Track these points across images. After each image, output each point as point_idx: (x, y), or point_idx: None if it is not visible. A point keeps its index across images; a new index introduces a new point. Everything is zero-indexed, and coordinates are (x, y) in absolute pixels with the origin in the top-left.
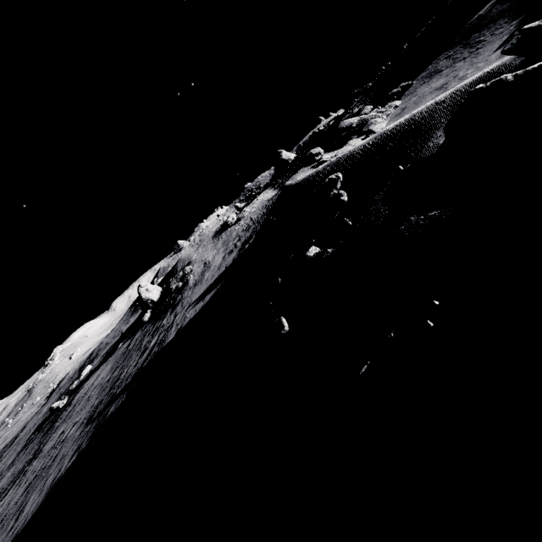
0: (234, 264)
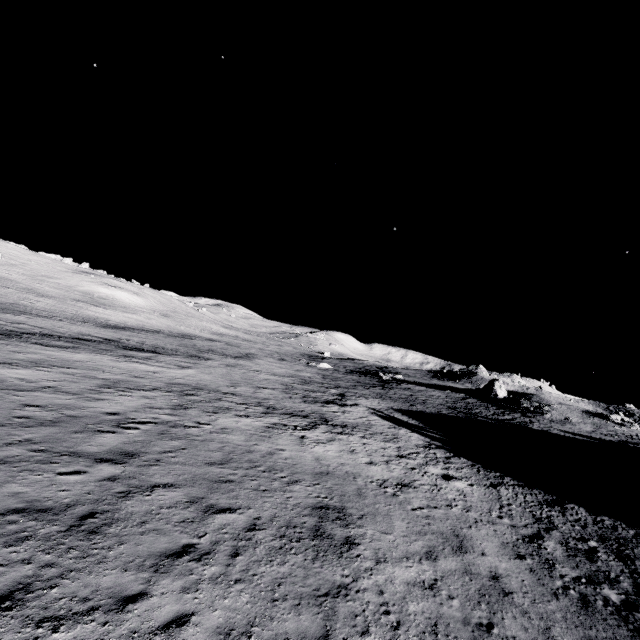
0: (613, 442)
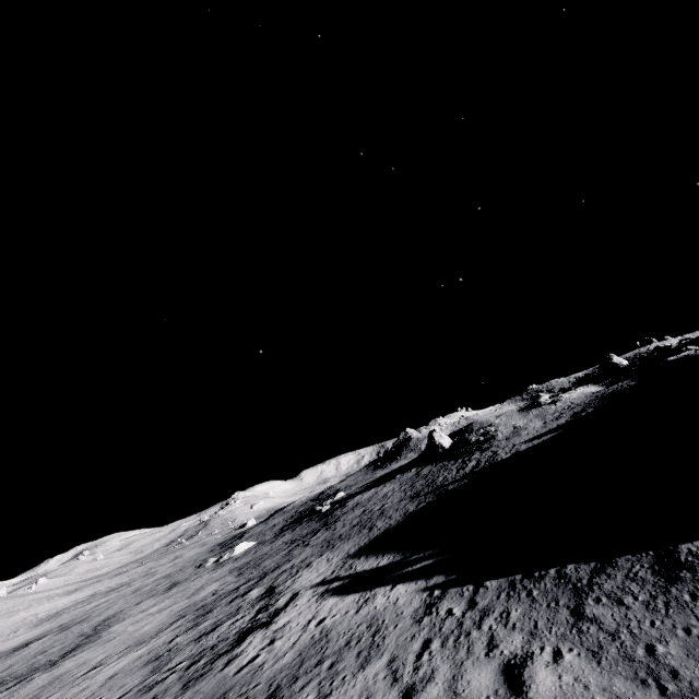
0: (572, 421)
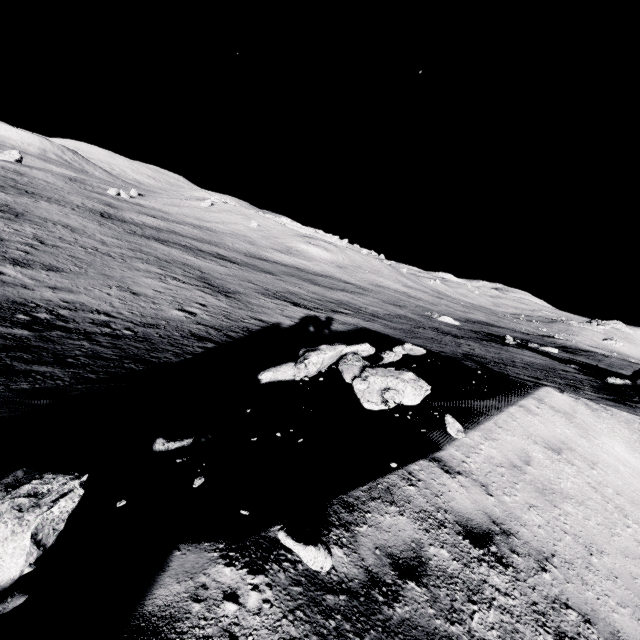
0: None
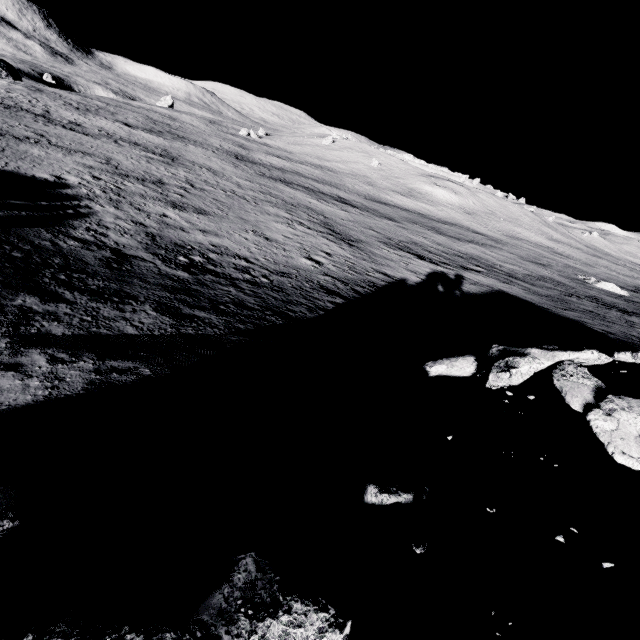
0: None
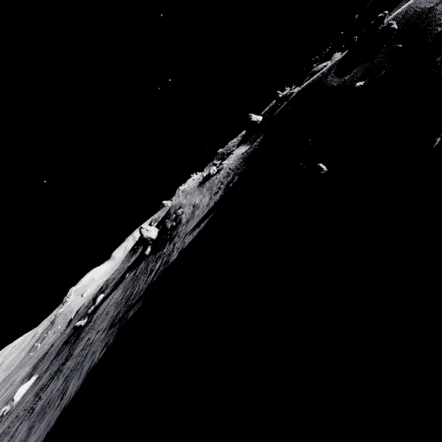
0: (222, 198)
